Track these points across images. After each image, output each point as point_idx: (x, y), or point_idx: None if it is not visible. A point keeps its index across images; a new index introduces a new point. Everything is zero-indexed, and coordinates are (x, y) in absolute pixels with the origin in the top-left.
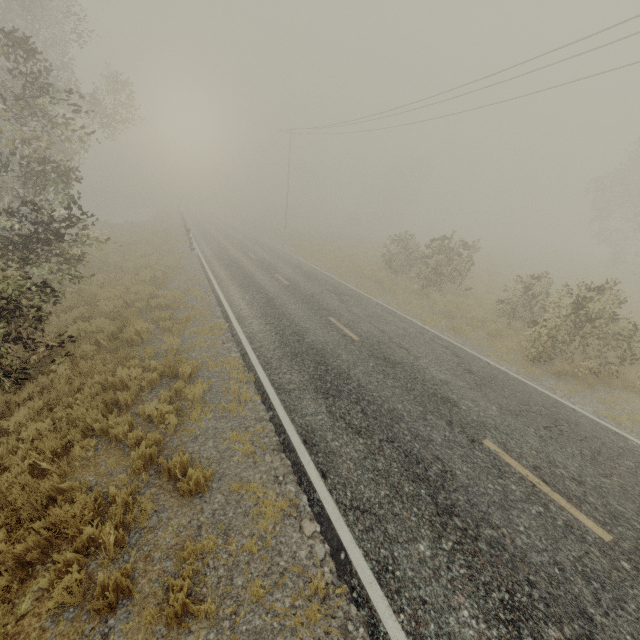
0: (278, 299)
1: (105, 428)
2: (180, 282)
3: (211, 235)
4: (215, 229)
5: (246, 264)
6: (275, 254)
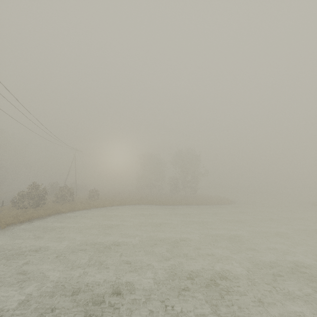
0: None
1: None
2: None
3: None
4: None
5: None
6: None
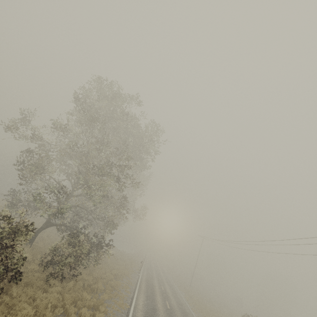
0: (158, 310)
1: (68, 309)
2: (124, 281)
3: (151, 270)
4: (155, 269)
5: (156, 289)
6: (174, 293)
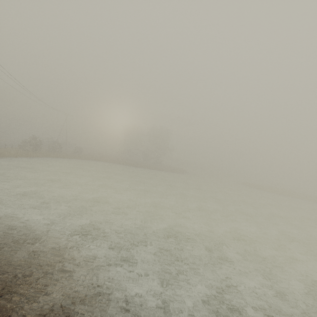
0: None
1: None
2: None
3: None
4: None
5: None
6: None
